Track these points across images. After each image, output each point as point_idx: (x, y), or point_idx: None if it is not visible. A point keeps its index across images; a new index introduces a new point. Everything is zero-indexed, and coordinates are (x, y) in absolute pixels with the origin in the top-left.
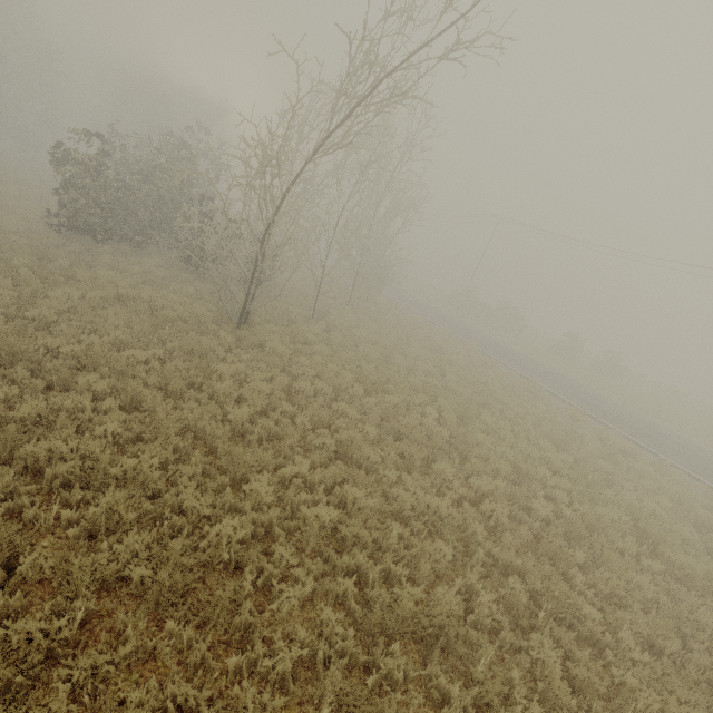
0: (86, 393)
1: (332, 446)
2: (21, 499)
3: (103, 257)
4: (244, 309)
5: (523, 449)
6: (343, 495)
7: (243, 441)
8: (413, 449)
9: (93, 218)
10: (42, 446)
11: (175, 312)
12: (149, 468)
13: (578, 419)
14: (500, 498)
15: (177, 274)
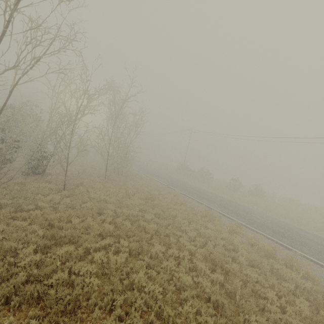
0: None
1: None
2: None
3: None
4: None
5: (179, 278)
6: None
7: None
8: None
9: None
10: None
11: None
12: None
13: (236, 231)
14: None
15: None
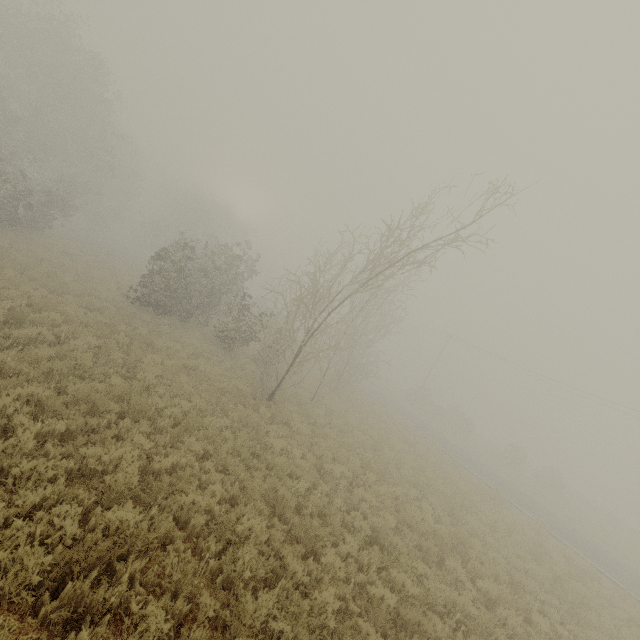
0: (191, 453)
1: (368, 530)
2: (178, 544)
3: (163, 328)
4: (276, 389)
5: (507, 558)
6: (388, 580)
7: (297, 514)
8: (429, 543)
9: (162, 297)
10: (191, 498)
11: (224, 384)
12: (261, 530)
13: (540, 533)
14: (508, 606)
15: (213, 348)
